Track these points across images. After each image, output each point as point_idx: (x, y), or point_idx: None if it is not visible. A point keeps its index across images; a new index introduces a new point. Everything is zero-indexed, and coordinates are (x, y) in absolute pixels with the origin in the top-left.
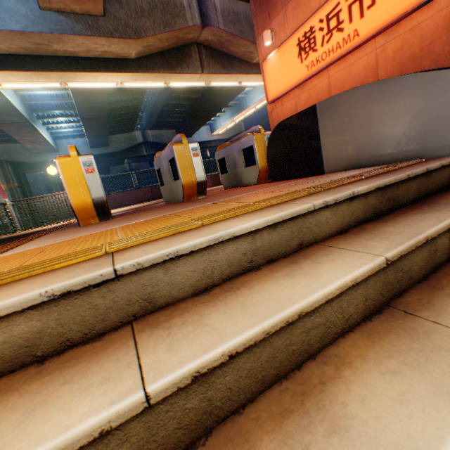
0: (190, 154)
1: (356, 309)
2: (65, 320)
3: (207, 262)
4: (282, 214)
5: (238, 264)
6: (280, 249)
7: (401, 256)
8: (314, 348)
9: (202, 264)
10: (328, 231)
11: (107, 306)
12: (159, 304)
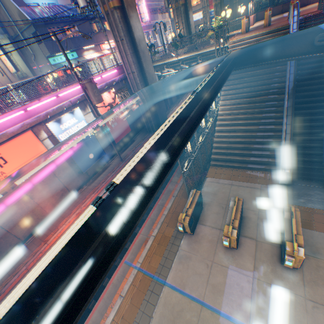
0: (268, 15)
1: (253, 42)
2: (239, 41)
3: (247, 39)
4: (253, 35)
5: (249, 39)
6: (253, 38)
7: (259, 39)
8: (249, 44)
9: (247, 39)
10: (258, 37)
11: (241, 41)
12: (244, 41)
